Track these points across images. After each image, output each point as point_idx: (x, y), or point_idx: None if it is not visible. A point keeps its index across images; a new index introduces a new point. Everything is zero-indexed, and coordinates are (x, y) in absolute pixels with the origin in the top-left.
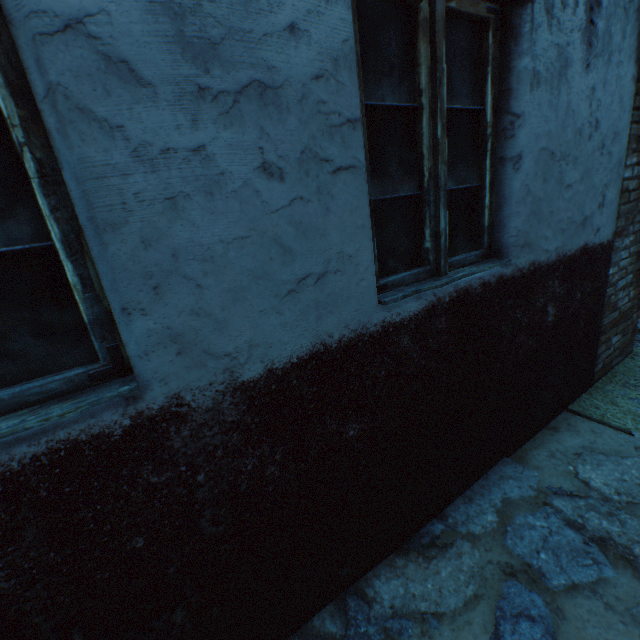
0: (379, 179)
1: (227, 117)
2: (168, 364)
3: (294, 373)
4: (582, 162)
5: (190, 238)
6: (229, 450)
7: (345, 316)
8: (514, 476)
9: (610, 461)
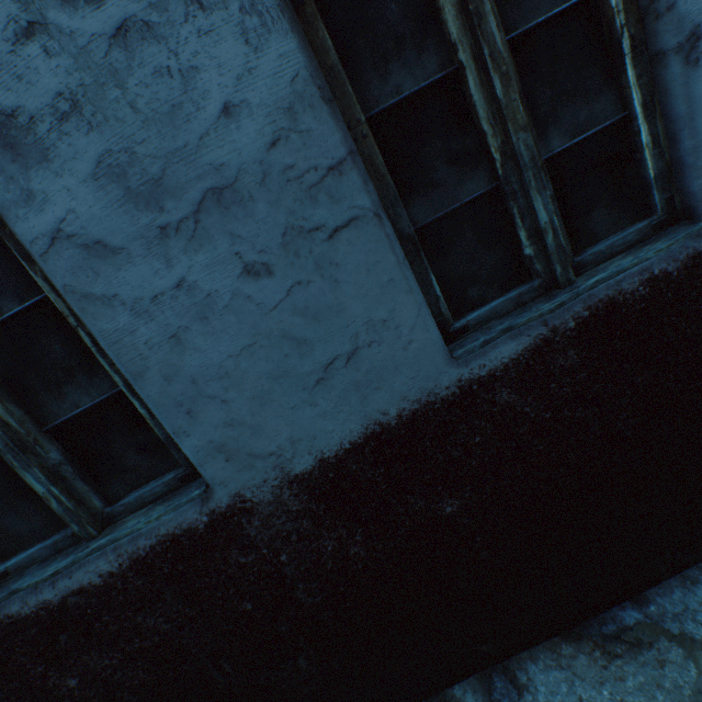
0: (422, 196)
1: (194, 241)
2: (221, 470)
3: (351, 458)
4: None
5: (202, 363)
6: (303, 534)
7: (398, 388)
8: None
9: None
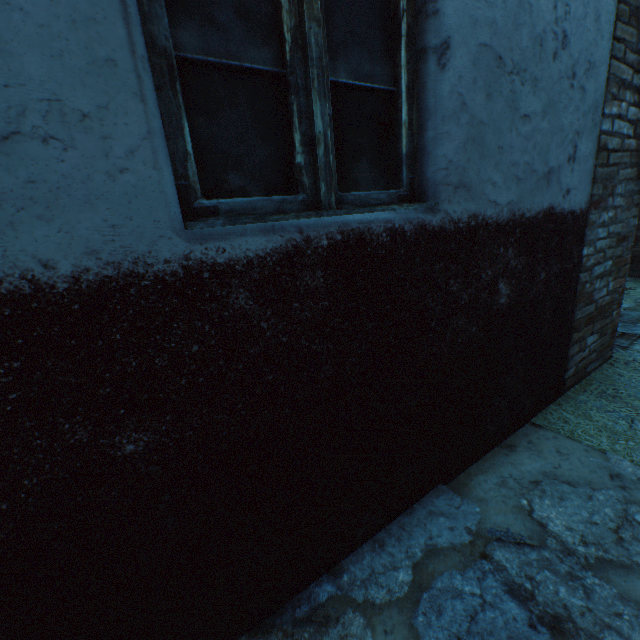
0: (197, 26)
1: None
2: None
3: None
4: (545, 88)
5: None
6: None
7: (86, 233)
8: (448, 512)
9: (577, 494)
